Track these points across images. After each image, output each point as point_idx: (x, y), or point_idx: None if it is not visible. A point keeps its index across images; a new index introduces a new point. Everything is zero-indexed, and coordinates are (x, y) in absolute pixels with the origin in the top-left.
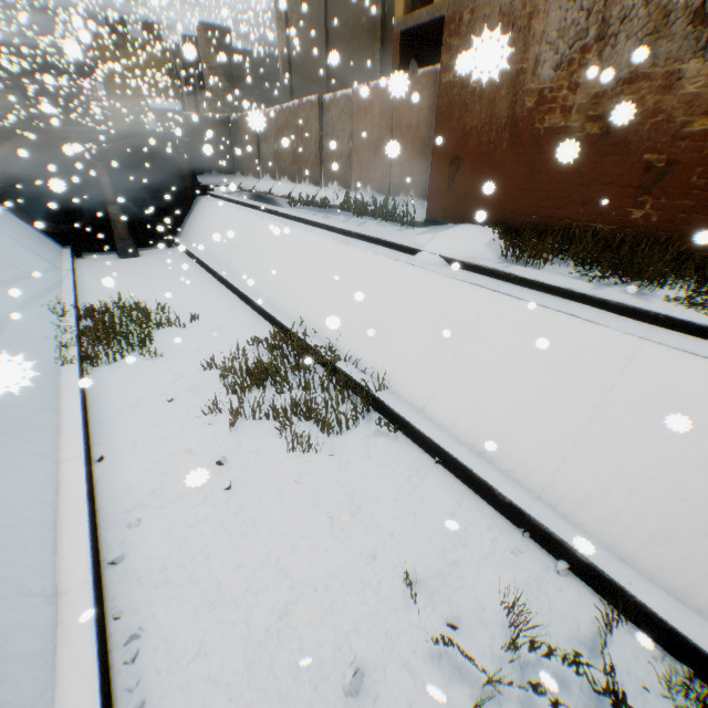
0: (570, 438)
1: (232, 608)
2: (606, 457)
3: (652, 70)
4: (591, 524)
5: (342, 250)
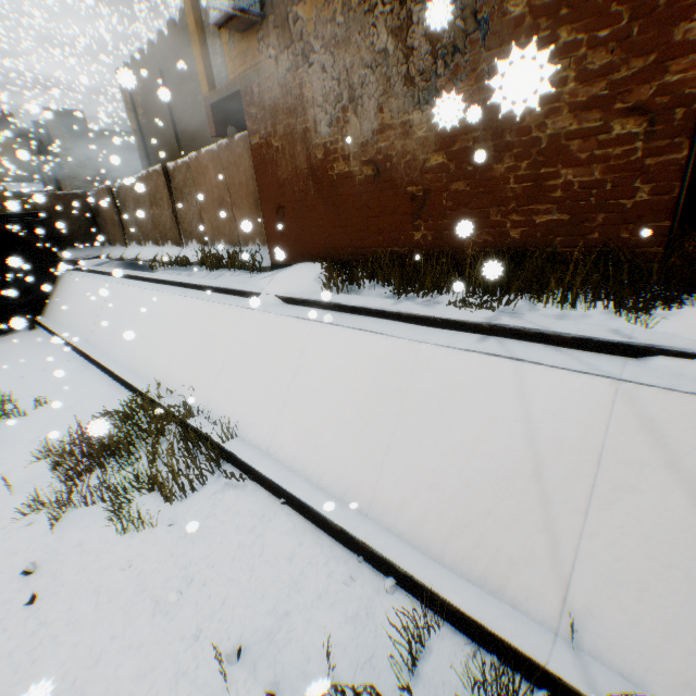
0: (383, 448)
1: None
2: (412, 459)
3: (392, 121)
4: (409, 531)
5: (191, 305)
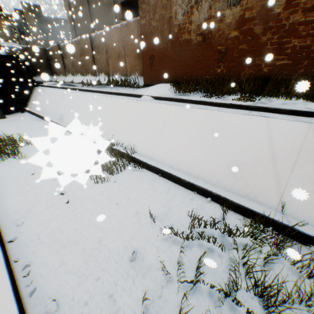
0: (206, 153)
1: (76, 245)
2: (218, 156)
3: (215, 14)
4: (216, 182)
5: (109, 100)
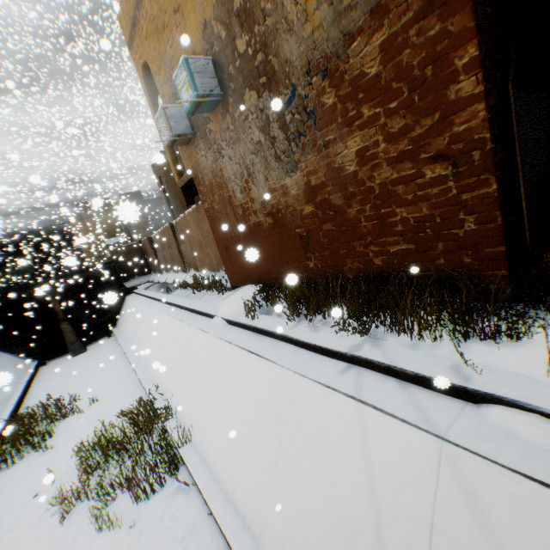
0: (270, 474)
1: None
2: (288, 491)
3: (275, 185)
4: None
5: (177, 325)
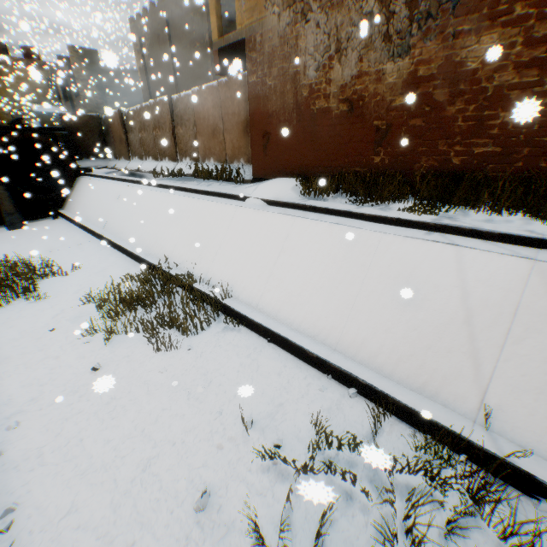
0: (350, 305)
1: (103, 472)
2: (371, 312)
3: (369, 69)
4: (367, 359)
5: (192, 203)
